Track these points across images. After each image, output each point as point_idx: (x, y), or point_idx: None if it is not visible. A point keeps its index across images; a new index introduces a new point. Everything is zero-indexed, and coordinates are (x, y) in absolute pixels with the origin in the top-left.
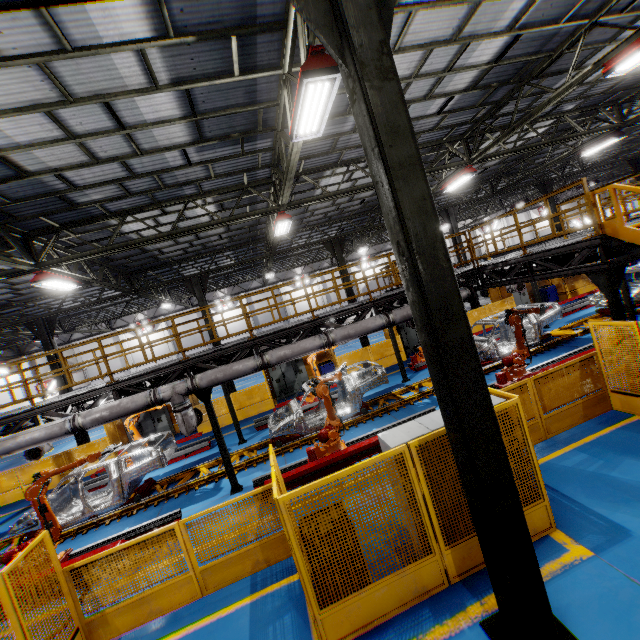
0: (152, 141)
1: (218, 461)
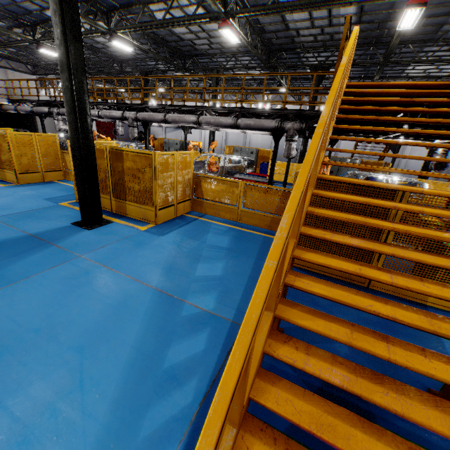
0: None
1: None
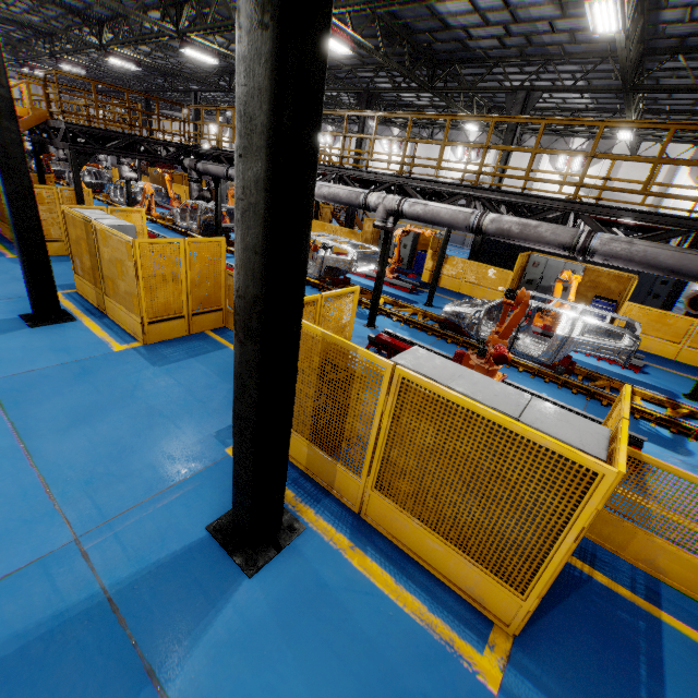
0: None
1: None
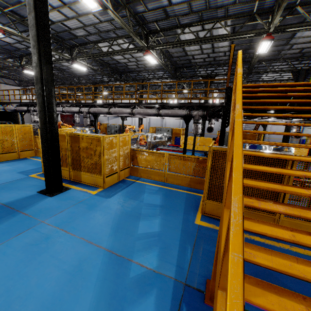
0: (80, 11)
1: None
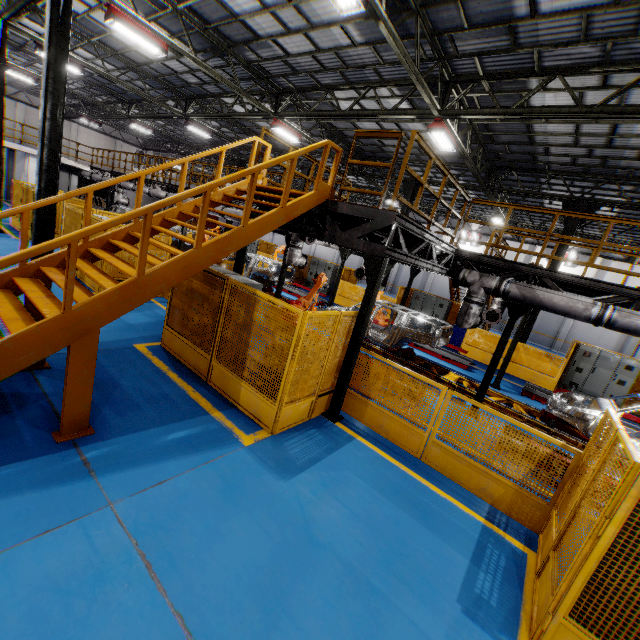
0: None
1: None
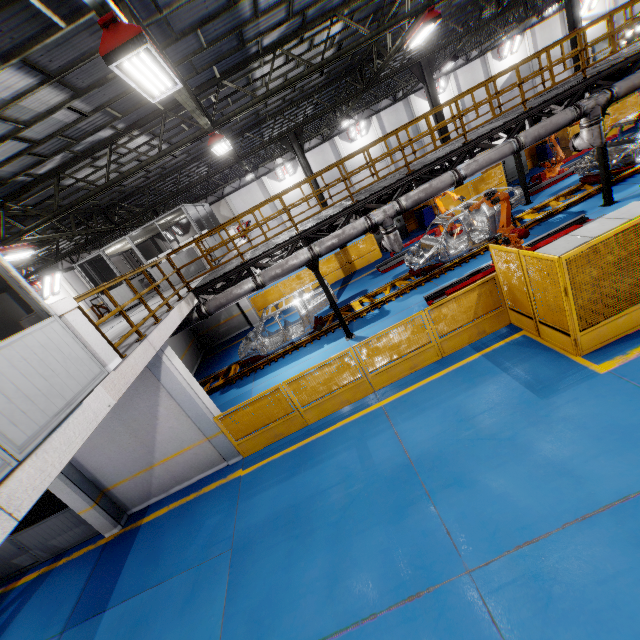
0: None
1: (536, 209)
